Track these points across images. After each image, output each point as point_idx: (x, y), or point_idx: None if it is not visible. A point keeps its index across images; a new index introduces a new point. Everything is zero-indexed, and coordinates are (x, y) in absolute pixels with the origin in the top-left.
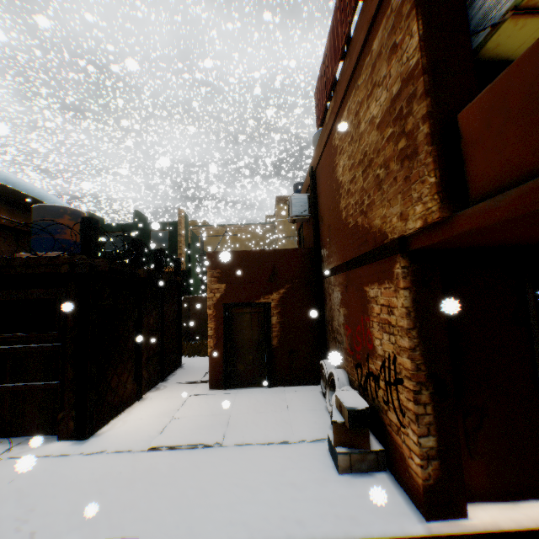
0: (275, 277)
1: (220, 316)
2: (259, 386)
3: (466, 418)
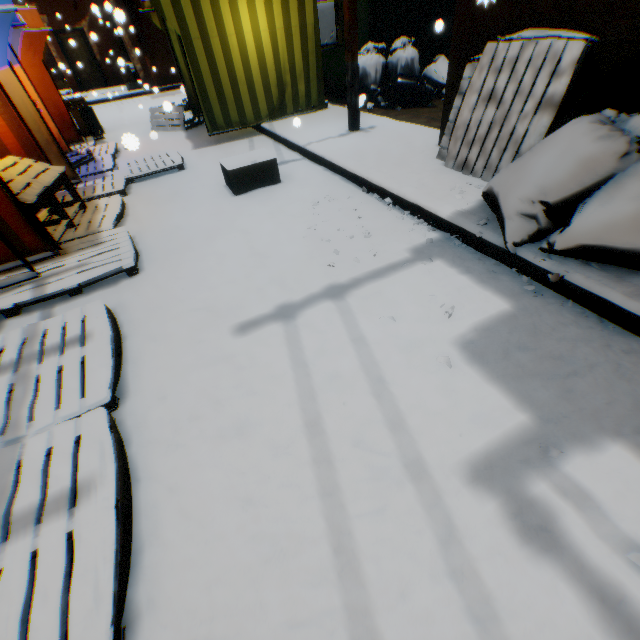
0: (80, 10)
1: (56, 43)
2: (103, 89)
3: (152, 61)
